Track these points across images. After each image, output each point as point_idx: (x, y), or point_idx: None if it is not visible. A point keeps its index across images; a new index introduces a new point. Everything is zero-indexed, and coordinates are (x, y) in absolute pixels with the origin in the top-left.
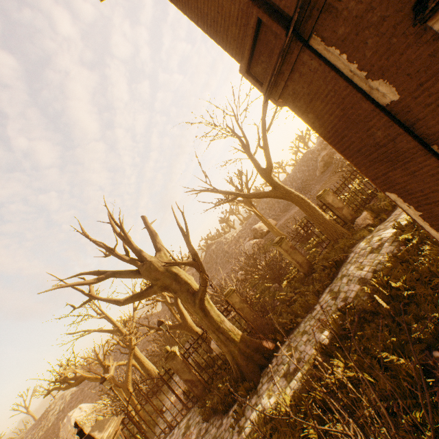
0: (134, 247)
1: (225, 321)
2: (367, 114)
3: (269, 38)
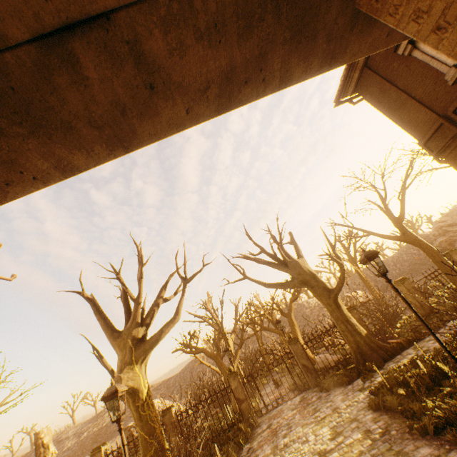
0: (284, 250)
1: (352, 318)
2: None
3: (445, 131)
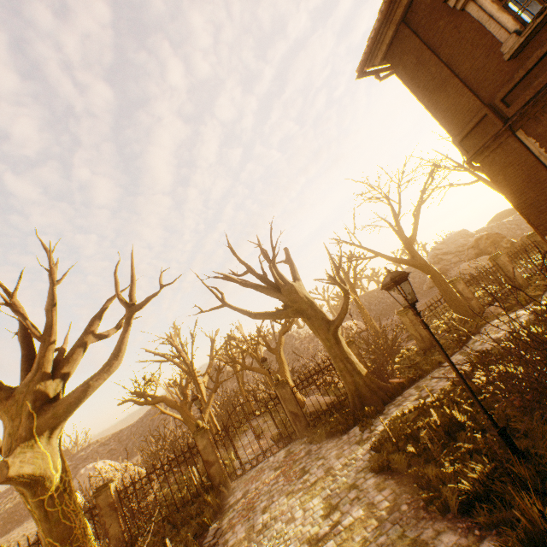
0: (277, 270)
1: (352, 355)
2: (544, 179)
3: (487, 126)
